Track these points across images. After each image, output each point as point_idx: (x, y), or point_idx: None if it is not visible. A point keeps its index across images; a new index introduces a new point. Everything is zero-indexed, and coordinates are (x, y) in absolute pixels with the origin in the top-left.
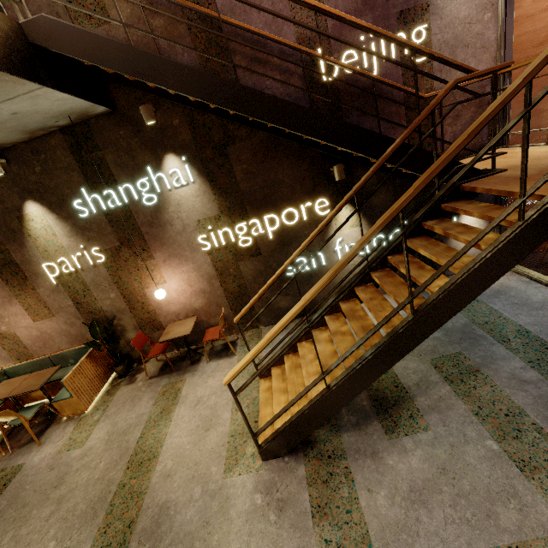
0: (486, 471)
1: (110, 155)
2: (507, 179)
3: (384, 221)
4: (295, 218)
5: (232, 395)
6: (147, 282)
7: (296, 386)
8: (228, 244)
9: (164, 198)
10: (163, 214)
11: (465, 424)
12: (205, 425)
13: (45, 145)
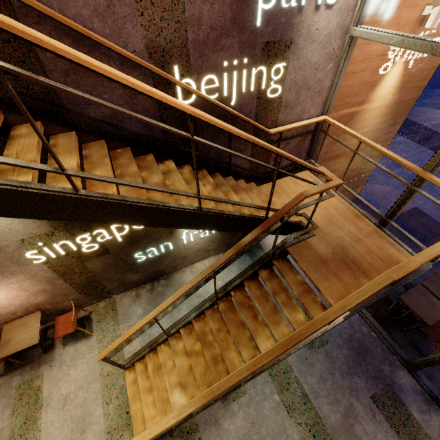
0: (273, 418)
1: None
2: (315, 257)
3: (248, 374)
4: None
5: None
6: None
7: (161, 392)
8: (68, 252)
9: None
10: None
11: (264, 384)
12: (79, 428)
13: None
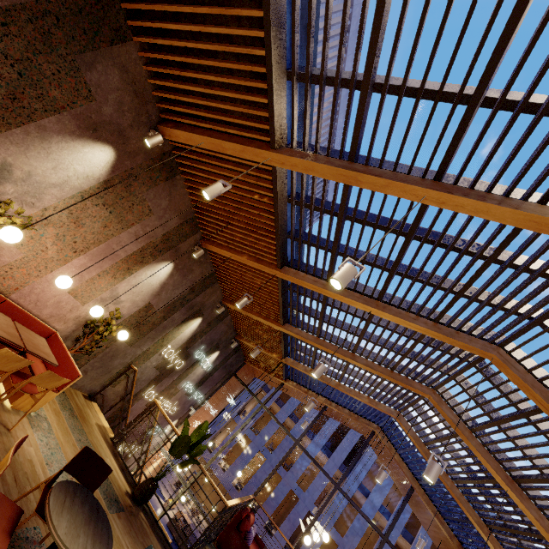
0: None
1: None
2: None
3: None
4: None
5: None
6: None
7: None
8: None
9: None
10: None
11: None
12: None
13: None
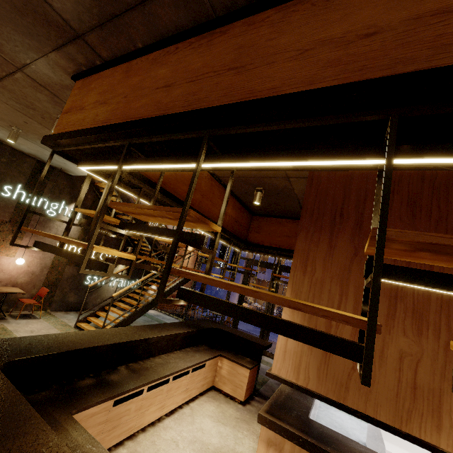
0: None
1: (51, 185)
2: None
3: None
4: None
5: (112, 302)
6: (1, 251)
7: (112, 317)
8: None
9: (59, 216)
10: (51, 222)
11: None
12: None
13: (22, 157)
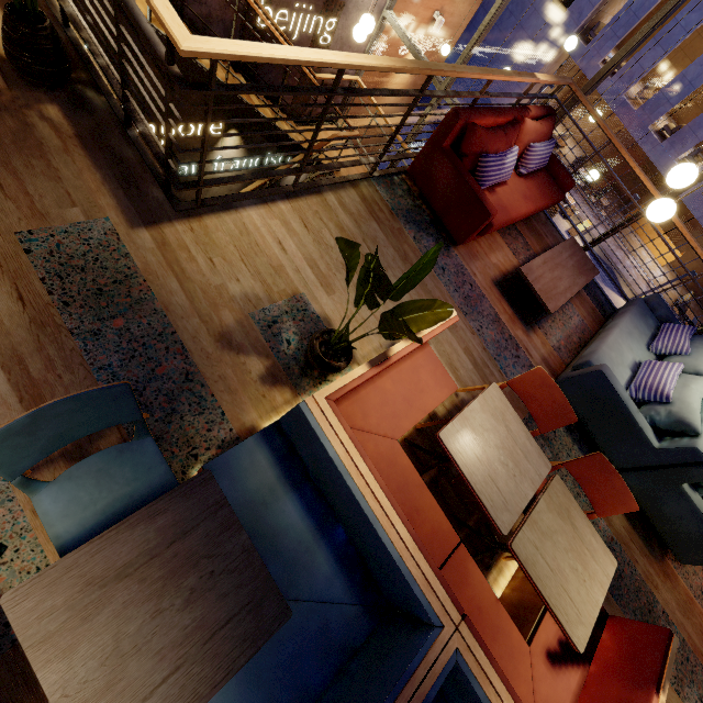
0: None
1: None
2: None
3: None
4: (191, 133)
5: None
6: None
7: None
8: None
9: None
10: None
11: None
12: None
13: None
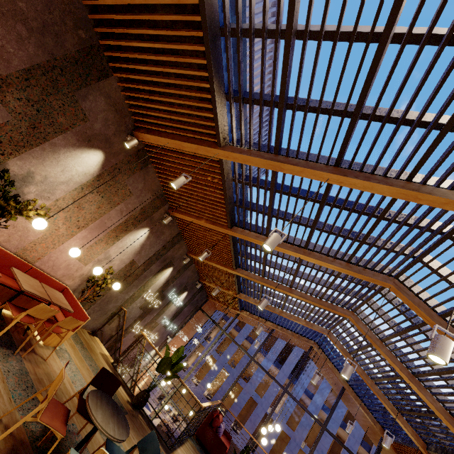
0: None
1: None
2: None
3: None
4: None
5: None
6: None
7: None
8: None
9: None
10: None
11: None
12: None
13: None
